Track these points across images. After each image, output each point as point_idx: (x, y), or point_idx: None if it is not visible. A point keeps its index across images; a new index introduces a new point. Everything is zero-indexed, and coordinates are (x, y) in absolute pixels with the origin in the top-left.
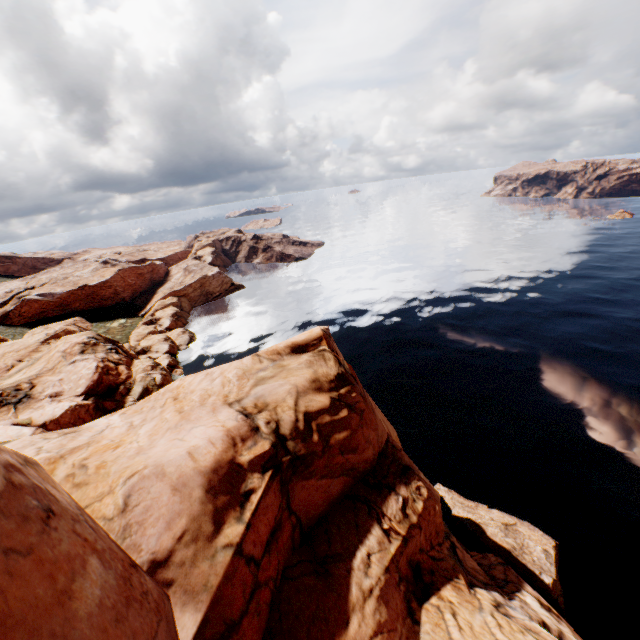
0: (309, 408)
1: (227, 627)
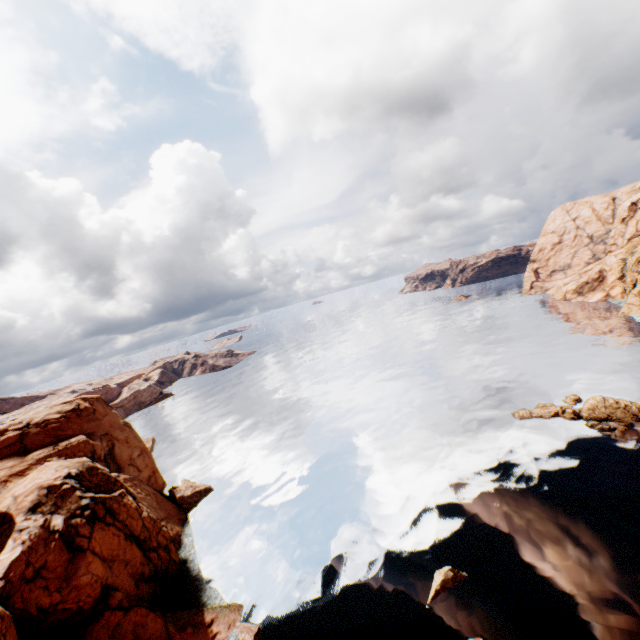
0: (49, 418)
1: None
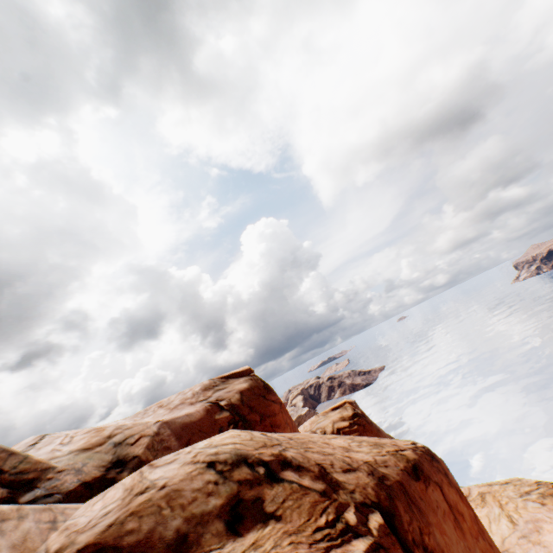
0: (339, 426)
1: None
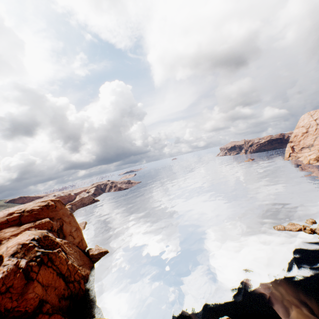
0: (34, 208)
1: (1, 224)
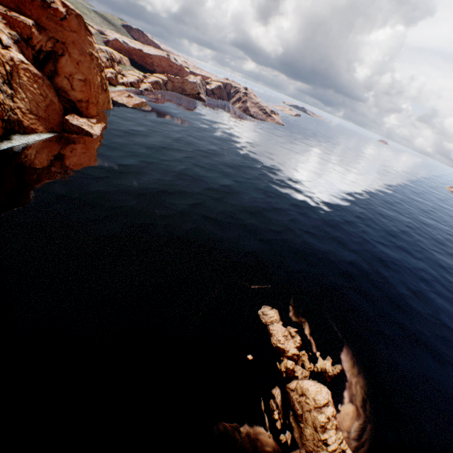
0: None
1: None
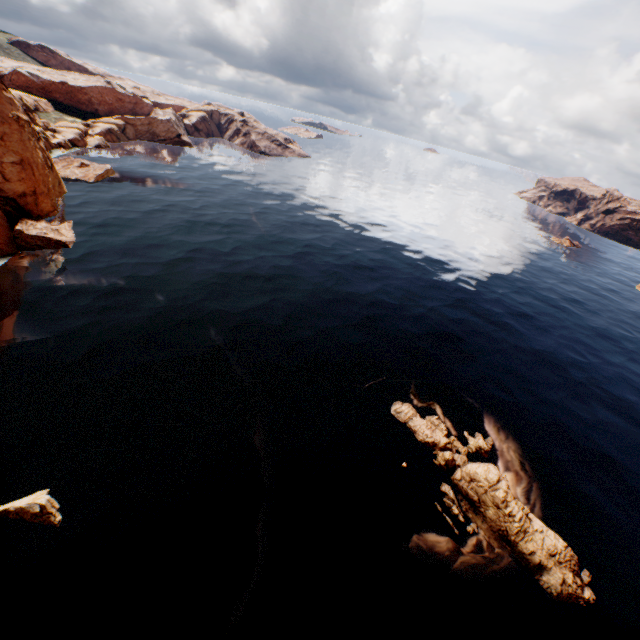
0: None
1: None
